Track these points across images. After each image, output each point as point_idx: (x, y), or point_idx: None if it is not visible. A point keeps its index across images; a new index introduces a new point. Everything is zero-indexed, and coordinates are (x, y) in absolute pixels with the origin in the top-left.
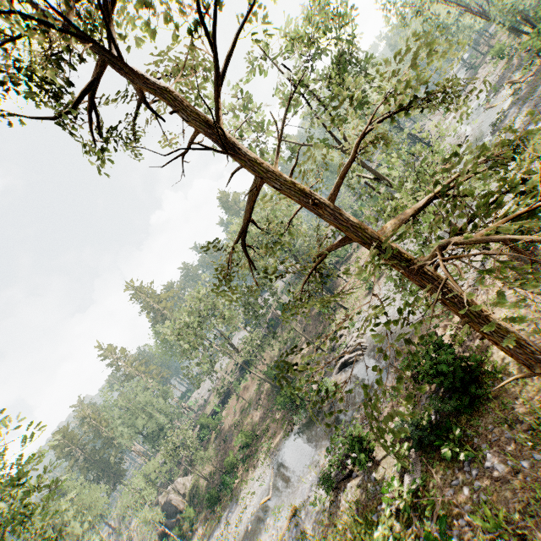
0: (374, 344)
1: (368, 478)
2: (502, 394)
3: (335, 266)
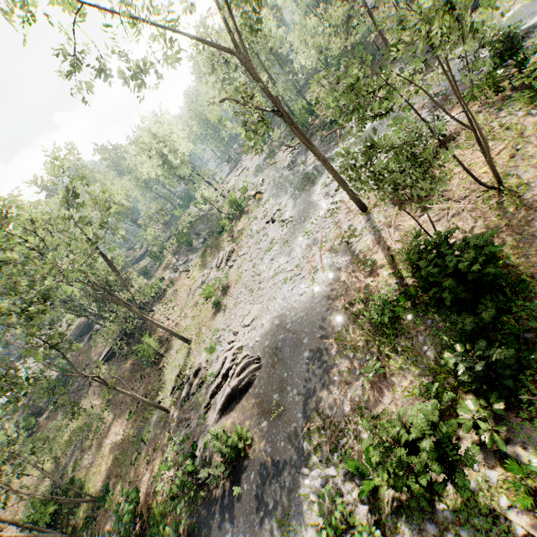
0: (272, 346)
1: (435, 521)
2: (524, 273)
3: (143, 308)
